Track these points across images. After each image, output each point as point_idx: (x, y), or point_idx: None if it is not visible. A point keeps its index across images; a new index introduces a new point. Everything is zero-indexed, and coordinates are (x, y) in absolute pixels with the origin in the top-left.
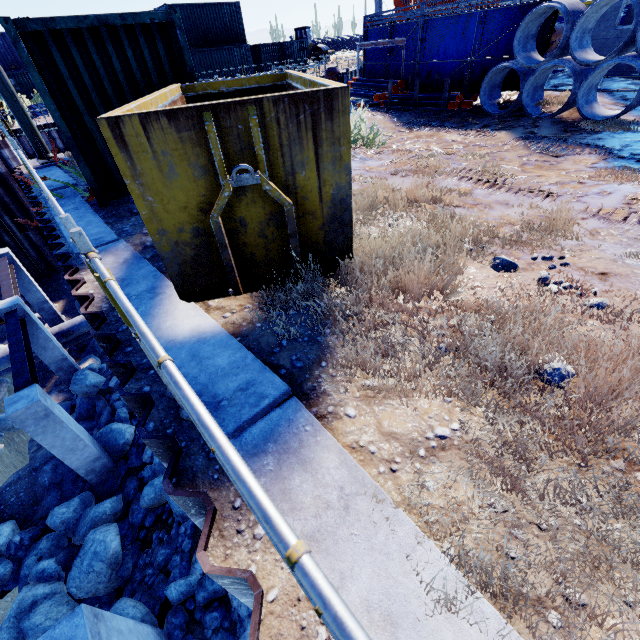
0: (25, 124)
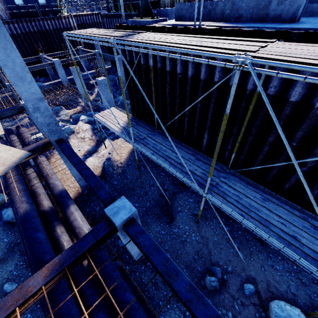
0: (107, 1)
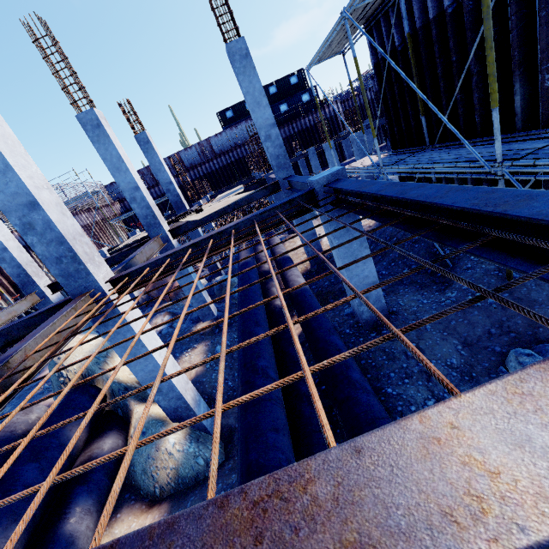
0: None
